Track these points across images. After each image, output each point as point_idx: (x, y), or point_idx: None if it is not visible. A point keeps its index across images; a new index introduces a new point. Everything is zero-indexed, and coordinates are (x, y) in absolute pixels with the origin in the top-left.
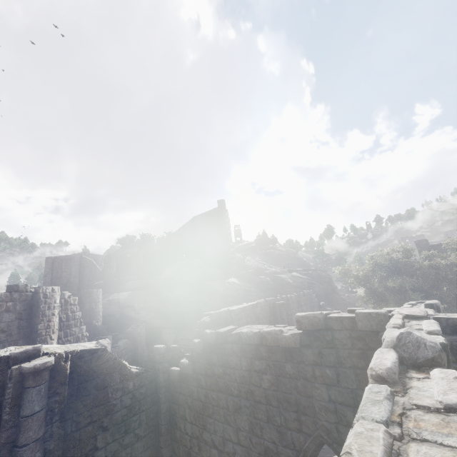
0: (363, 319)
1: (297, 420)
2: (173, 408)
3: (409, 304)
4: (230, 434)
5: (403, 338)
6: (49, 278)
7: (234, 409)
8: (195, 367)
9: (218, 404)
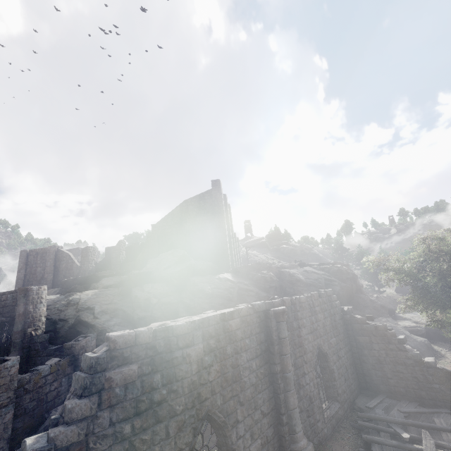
0: None
1: None
2: None
3: None
4: None
5: None
6: (22, 273)
7: None
8: None
9: None
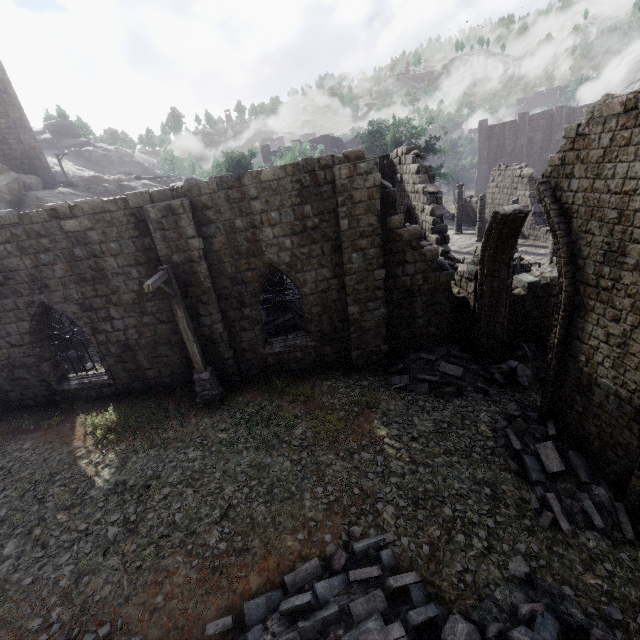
0: None
1: None
2: None
3: None
4: None
5: (210, 177)
6: None
7: None
8: None
9: None
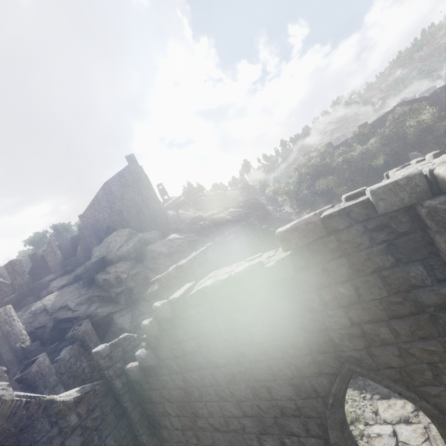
0: (386, 196)
1: (313, 363)
2: (148, 409)
3: (398, 170)
4: (231, 410)
5: None
6: None
7: (226, 381)
8: (157, 354)
9: (204, 383)
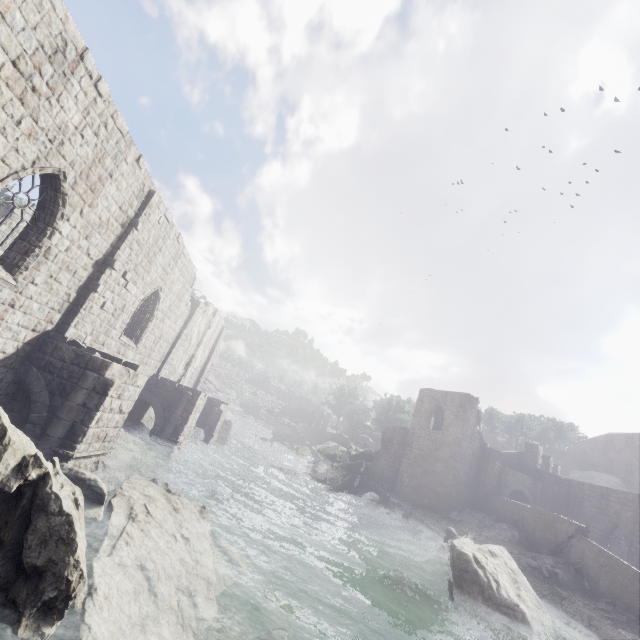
0: None
1: None
2: None
3: None
4: None
5: None
6: None
7: None
8: None
9: None
